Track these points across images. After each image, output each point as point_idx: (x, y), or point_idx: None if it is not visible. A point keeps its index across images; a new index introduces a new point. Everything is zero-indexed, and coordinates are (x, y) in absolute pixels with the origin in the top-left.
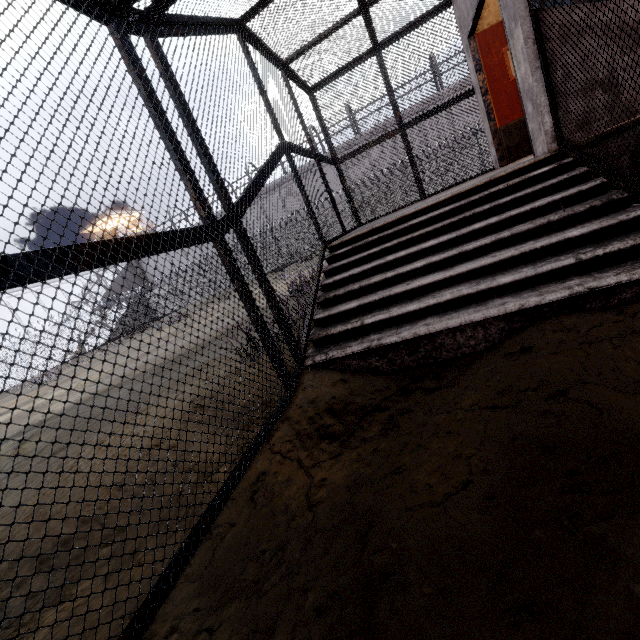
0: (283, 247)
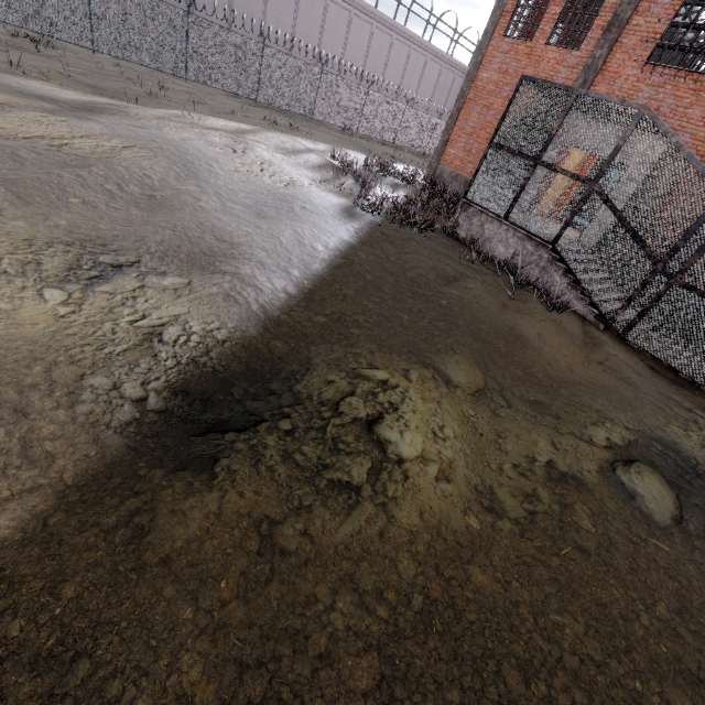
0: None
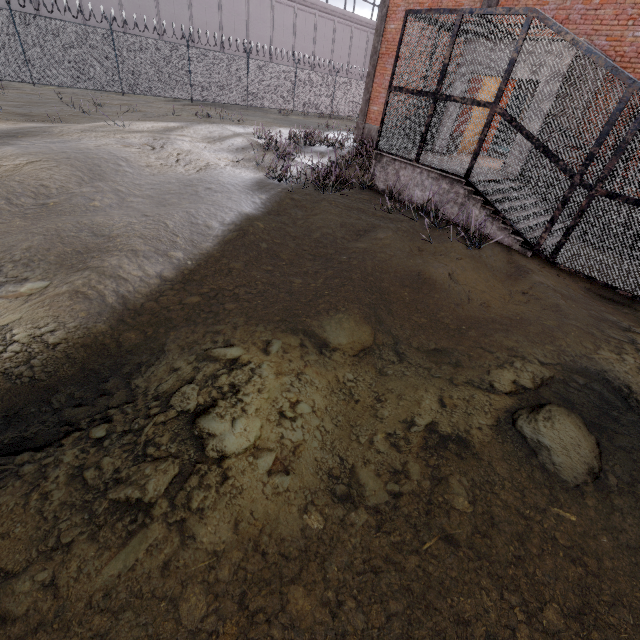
0: None
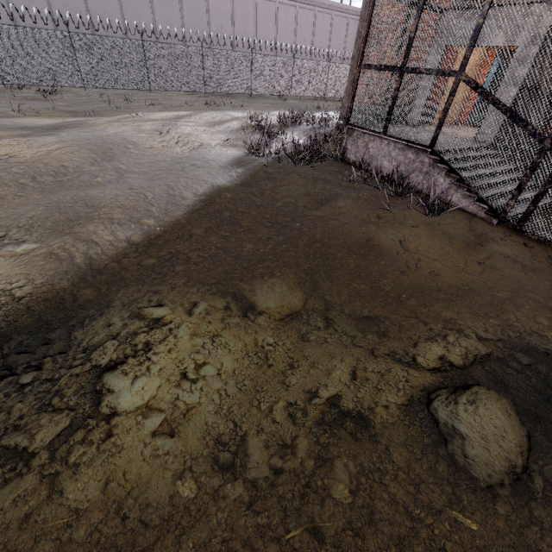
0: (2, 54)
